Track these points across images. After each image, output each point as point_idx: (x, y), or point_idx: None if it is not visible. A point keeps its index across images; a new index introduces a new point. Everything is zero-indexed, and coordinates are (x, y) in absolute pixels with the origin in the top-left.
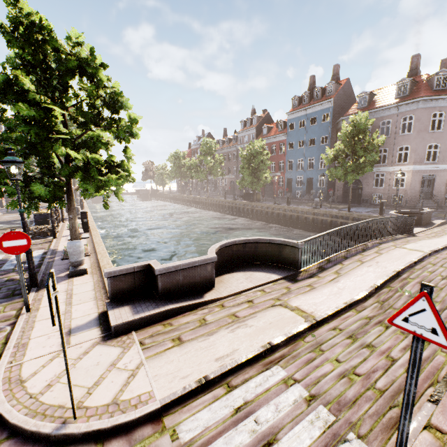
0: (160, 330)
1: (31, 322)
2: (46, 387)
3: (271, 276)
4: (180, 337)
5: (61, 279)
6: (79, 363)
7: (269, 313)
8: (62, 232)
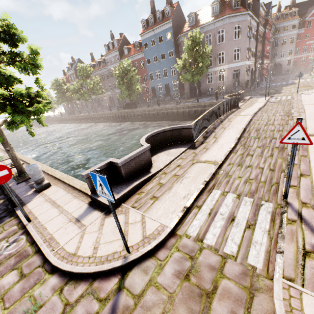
0: (138, 197)
1: (39, 226)
2: (94, 249)
3: (181, 149)
4: (154, 196)
5: (33, 195)
6: (103, 231)
7: (194, 168)
8: None
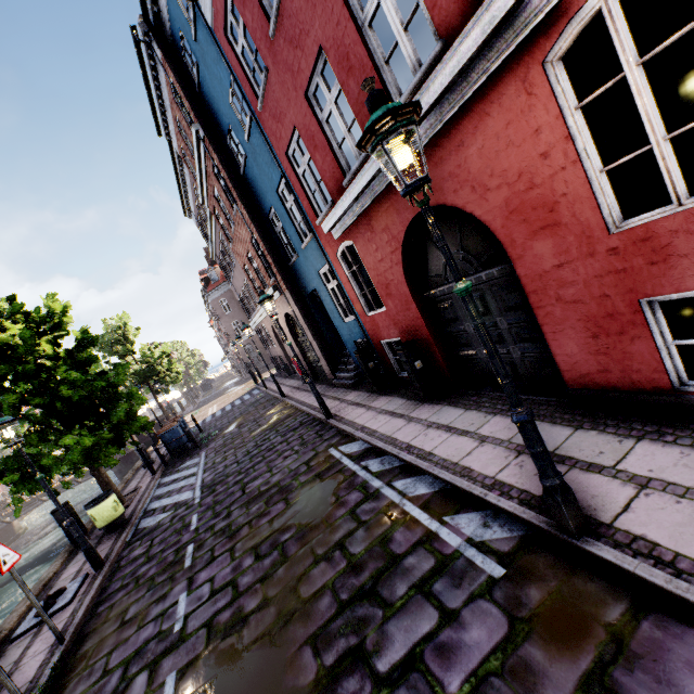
0: None
1: None
2: None
3: None
4: None
5: None
6: None
7: None
8: None
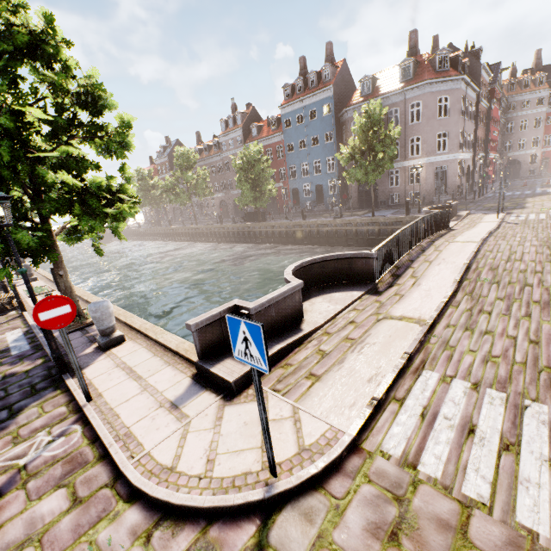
0: (283, 373)
1: (107, 410)
2: (208, 463)
3: (353, 294)
4: (312, 373)
5: (94, 355)
6: (222, 430)
7: (381, 328)
8: (26, 302)
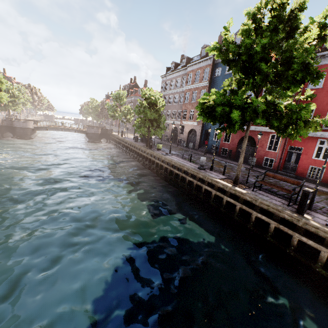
0: None
1: None
2: None
3: None
4: None
5: None
6: None
7: None
8: None
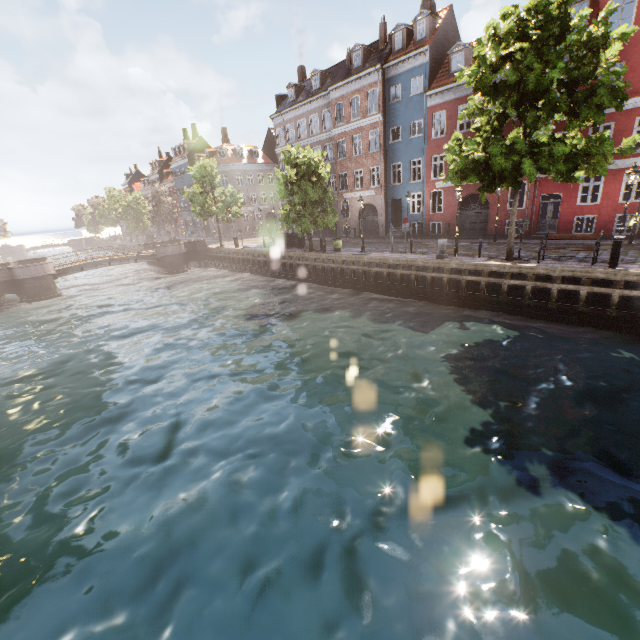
0: None
1: None
2: None
3: None
4: None
5: None
6: None
7: None
8: None
